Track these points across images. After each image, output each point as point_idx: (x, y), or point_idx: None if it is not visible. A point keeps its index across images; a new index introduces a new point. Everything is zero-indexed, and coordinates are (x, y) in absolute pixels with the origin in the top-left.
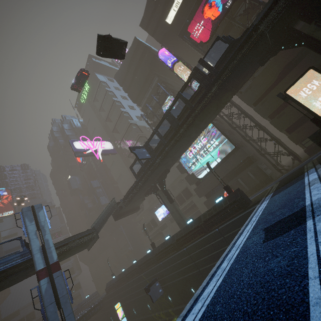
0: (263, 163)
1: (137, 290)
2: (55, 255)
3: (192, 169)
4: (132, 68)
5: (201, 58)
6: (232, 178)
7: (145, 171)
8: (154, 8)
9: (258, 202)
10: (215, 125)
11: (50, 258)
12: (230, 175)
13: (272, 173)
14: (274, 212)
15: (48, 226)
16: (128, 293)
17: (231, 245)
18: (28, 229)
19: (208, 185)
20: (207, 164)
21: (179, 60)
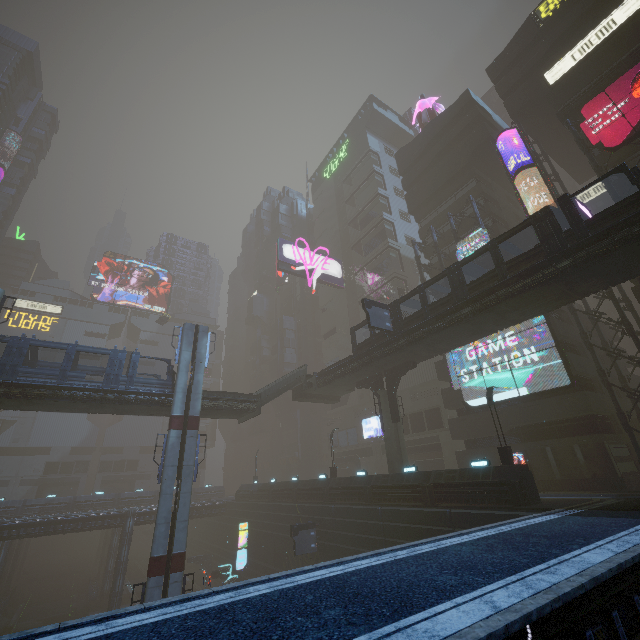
0: (623, 445)
1: (280, 522)
2: (199, 406)
3: (463, 383)
4: (434, 149)
5: (567, 195)
6: (537, 439)
7: (373, 348)
8: (531, 42)
9: (548, 510)
10: (549, 321)
11: (192, 408)
12: (535, 430)
13: (634, 475)
14: (532, 536)
15: (205, 364)
16: (266, 518)
17: (433, 538)
18: (182, 355)
19: (479, 427)
20: (489, 391)
21: (535, 164)
